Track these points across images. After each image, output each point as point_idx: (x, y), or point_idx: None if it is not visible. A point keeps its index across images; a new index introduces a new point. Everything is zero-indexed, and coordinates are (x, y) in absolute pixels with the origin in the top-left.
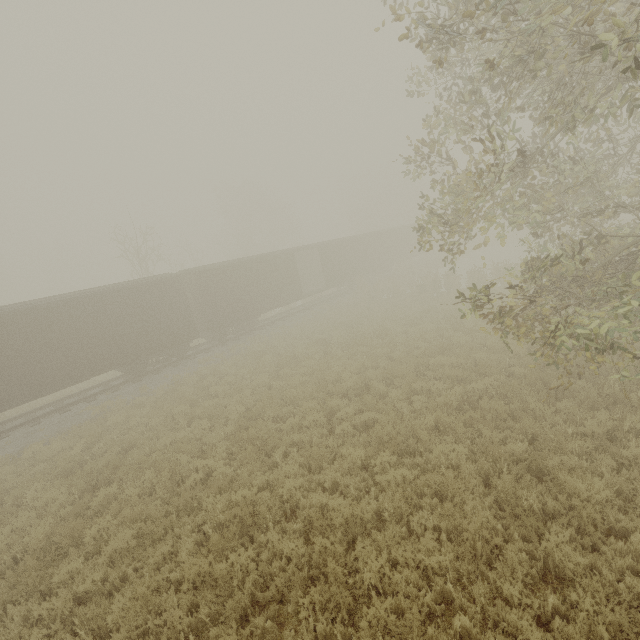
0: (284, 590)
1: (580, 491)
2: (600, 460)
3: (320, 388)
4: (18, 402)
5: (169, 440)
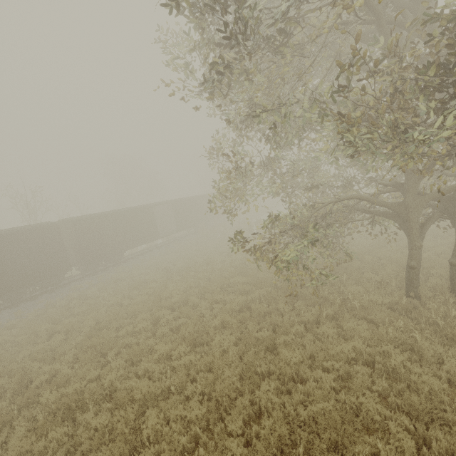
0: (87, 454)
1: (286, 357)
2: (306, 337)
3: (155, 303)
4: None
5: (28, 352)
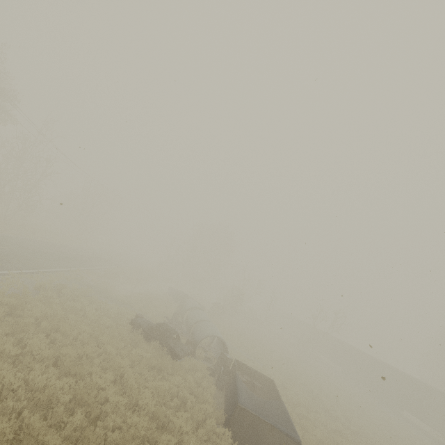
0: None
1: None
2: None
3: None
4: None
5: None
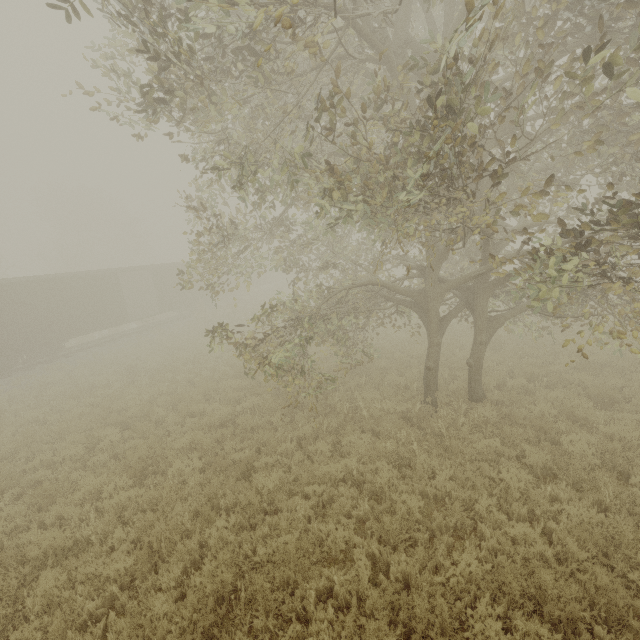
0: None
1: (260, 483)
2: (295, 456)
3: (99, 419)
4: None
5: None
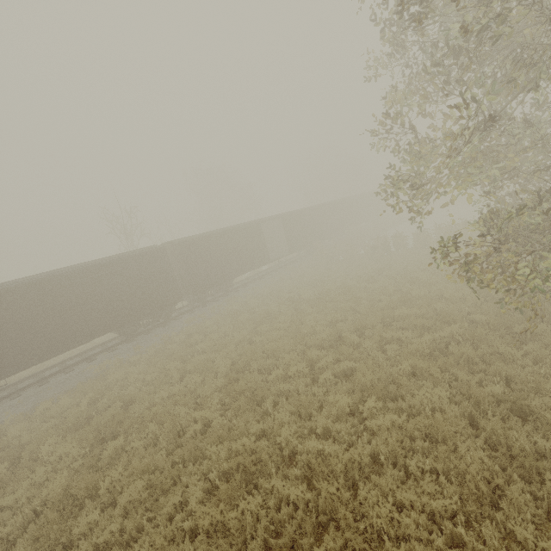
0: (296, 537)
1: None
2: None
3: (297, 341)
4: (28, 365)
5: (166, 394)
